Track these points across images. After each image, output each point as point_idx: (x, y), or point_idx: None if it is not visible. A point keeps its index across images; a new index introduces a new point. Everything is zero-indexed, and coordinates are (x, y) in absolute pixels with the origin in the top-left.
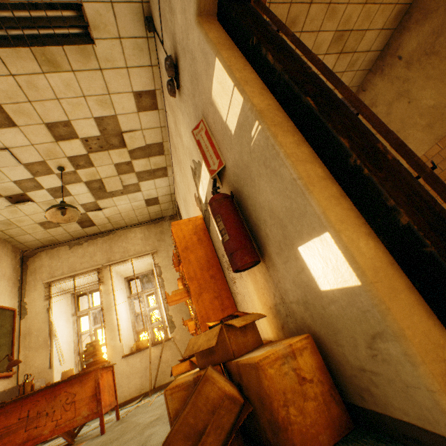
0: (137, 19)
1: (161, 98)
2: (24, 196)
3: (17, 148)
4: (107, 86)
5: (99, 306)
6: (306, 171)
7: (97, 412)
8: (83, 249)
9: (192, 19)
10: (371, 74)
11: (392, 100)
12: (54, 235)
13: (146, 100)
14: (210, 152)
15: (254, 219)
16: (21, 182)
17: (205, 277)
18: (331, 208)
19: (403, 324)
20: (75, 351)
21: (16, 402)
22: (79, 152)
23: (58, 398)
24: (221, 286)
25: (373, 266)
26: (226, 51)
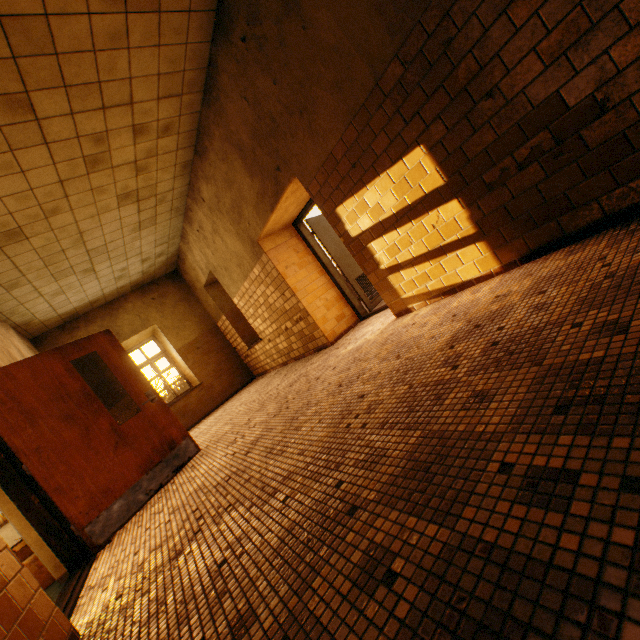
0: None
1: None
2: None
3: None
4: None
5: None
6: (9, 508)
7: None
8: None
9: None
10: (191, 200)
11: (212, 232)
12: None
13: None
14: None
15: None
16: None
17: None
18: (20, 523)
19: (44, 556)
20: None
21: None
22: None
23: None
24: None
25: (36, 540)
26: None
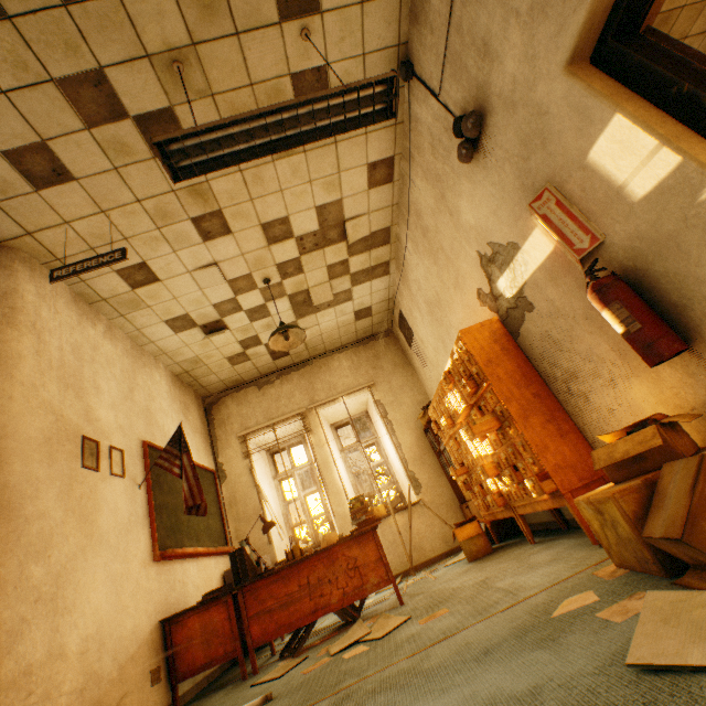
0: (389, 67)
1: (399, 165)
2: (219, 324)
3: (226, 261)
4: (339, 162)
5: (305, 465)
6: None
7: (388, 579)
8: (275, 388)
9: (555, 69)
10: None
11: None
12: (240, 372)
13: (380, 171)
14: (571, 227)
15: (675, 299)
16: (220, 305)
17: (526, 397)
18: None
19: None
20: (286, 525)
21: (290, 567)
22: (290, 256)
23: (337, 563)
24: (551, 407)
25: None
26: (626, 103)
